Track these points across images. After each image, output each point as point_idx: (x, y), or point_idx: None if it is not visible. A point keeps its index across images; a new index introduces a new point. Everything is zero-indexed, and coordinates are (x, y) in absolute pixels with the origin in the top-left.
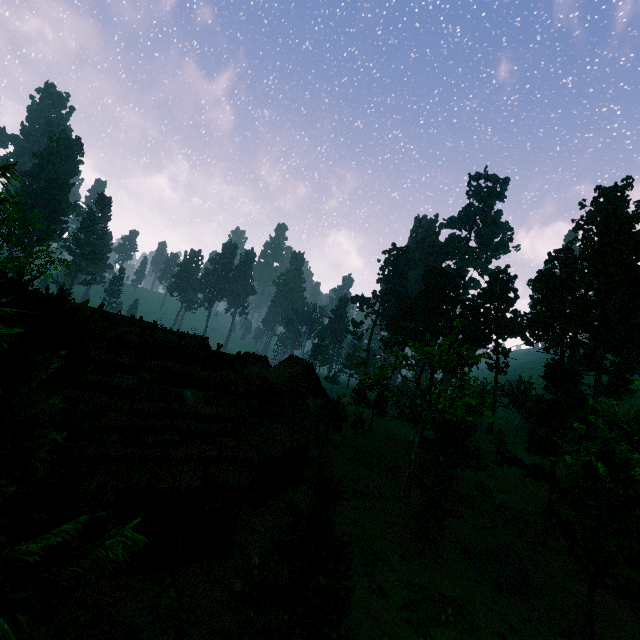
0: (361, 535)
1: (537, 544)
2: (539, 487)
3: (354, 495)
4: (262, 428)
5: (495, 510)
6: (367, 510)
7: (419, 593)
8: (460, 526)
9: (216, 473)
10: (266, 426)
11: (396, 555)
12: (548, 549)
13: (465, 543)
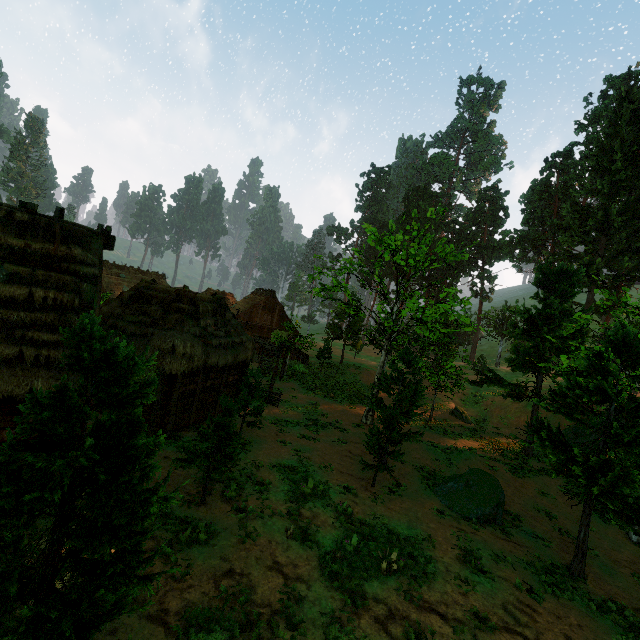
0: (298, 466)
1: (516, 466)
2: (520, 410)
3: (305, 424)
4: (158, 339)
5: (471, 434)
6: (317, 439)
7: (359, 533)
8: (428, 451)
9: (4, 380)
10: (164, 336)
11: (340, 487)
12: (528, 471)
13: (432, 469)
